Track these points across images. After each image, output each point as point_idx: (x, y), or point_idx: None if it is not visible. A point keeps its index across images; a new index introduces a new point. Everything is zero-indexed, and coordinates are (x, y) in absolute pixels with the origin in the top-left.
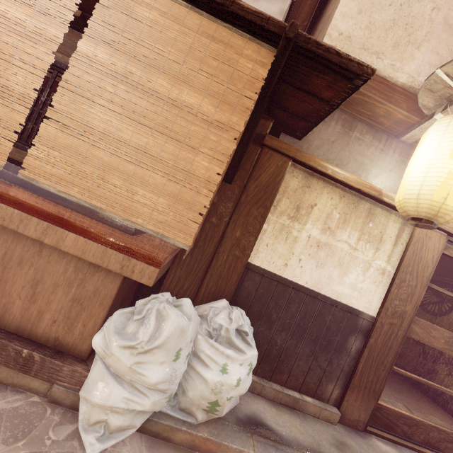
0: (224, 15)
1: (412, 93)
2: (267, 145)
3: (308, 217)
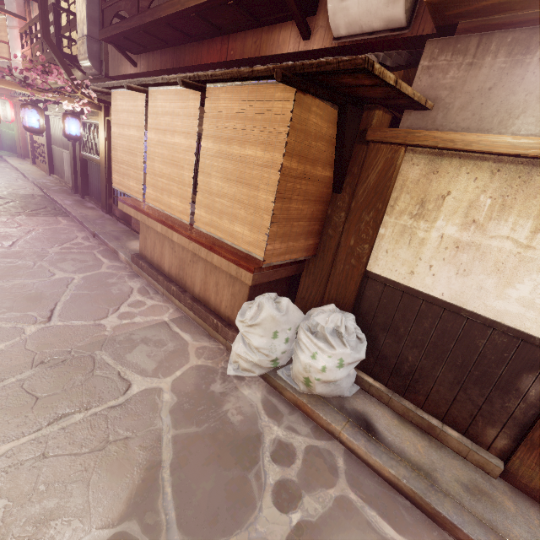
0: (256, 79)
1: None
2: (370, 140)
3: (439, 212)
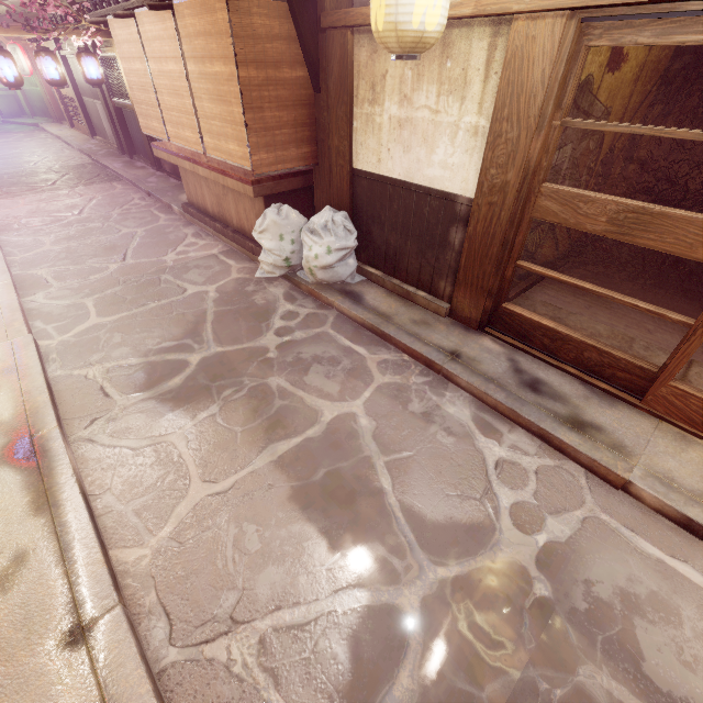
0: None
1: None
2: (325, 28)
3: (384, 93)
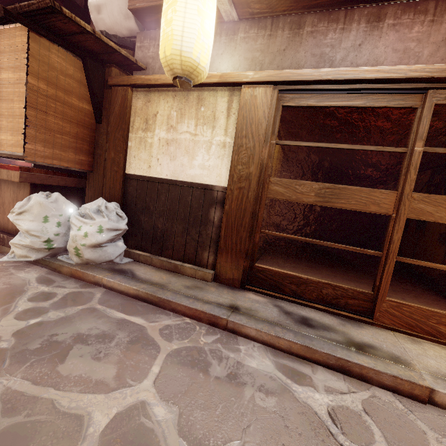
0: None
1: None
2: (111, 85)
3: (155, 124)
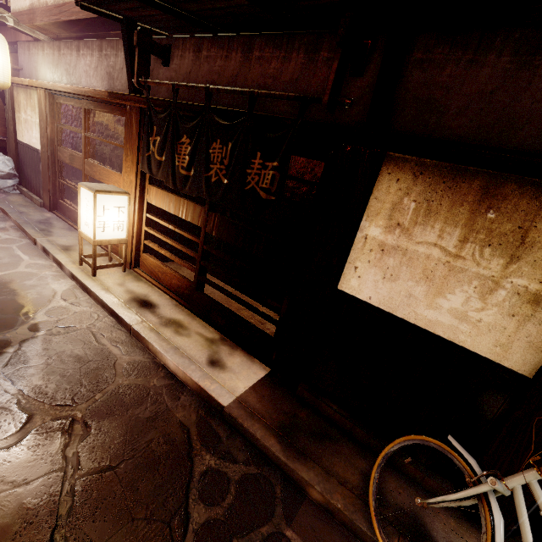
0: None
1: (27, 10)
2: None
3: (21, 109)
